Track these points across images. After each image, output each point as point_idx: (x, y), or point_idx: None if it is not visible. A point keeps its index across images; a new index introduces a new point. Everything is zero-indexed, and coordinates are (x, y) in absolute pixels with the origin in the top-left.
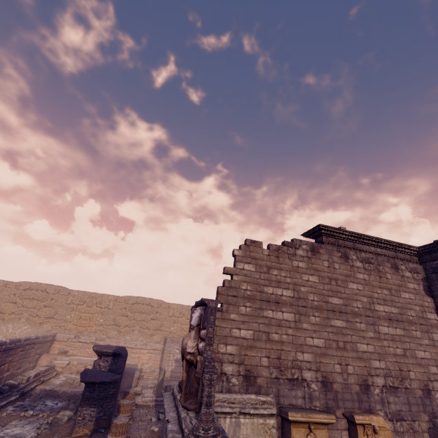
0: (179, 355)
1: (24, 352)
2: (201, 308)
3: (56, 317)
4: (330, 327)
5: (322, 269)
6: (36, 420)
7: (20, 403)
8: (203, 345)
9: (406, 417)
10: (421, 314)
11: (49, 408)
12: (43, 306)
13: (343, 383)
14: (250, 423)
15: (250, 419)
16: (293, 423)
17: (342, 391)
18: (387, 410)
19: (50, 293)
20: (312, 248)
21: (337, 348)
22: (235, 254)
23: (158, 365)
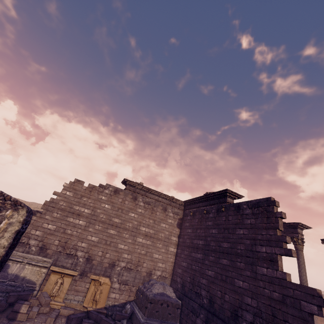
0: None
1: None
2: None
3: None
4: (106, 233)
5: (116, 202)
6: None
7: None
8: None
9: (129, 284)
10: (168, 236)
11: None
12: None
13: (100, 261)
14: (31, 268)
15: (32, 267)
16: (53, 272)
17: (97, 265)
18: (120, 279)
19: None
20: (115, 190)
21: (104, 244)
22: (63, 185)
23: None
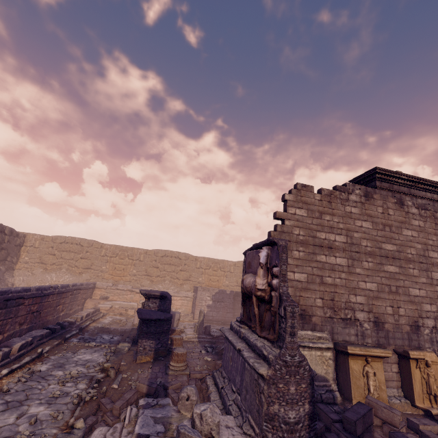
0: (210, 302)
1: (73, 296)
2: (267, 248)
3: (93, 268)
4: (383, 272)
5: (376, 215)
6: (100, 349)
7: (81, 336)
8: (277, 282)
9: None
10: None
11: (107, 341)
12: (80, 258)
13: (395, 324)
14: (308, 355)
15: (309, 352)
16: (351, 356)
17: (393, 330)
18: (436, 348)
19: (85, 247)
20: (366, 193)
21: (389, 292)
22: (285, 199)
23: (190, 310)
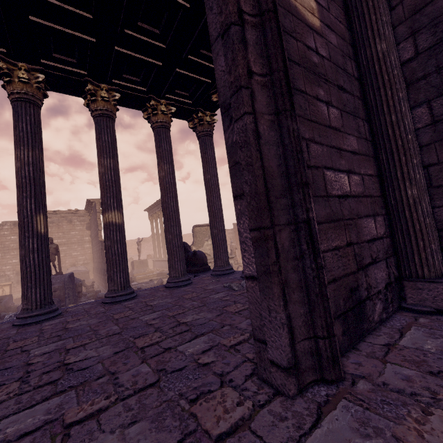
0: None
1: None
2: None
3: None
4: None
5: None
6: None
7: None
8: None
9: None
10: (80, 239)
11: None
12: None
13: None
14: None
15: None
16: None
17: None
18: None
19: None
20: (14, 224)
21: None
22: None
23: None
